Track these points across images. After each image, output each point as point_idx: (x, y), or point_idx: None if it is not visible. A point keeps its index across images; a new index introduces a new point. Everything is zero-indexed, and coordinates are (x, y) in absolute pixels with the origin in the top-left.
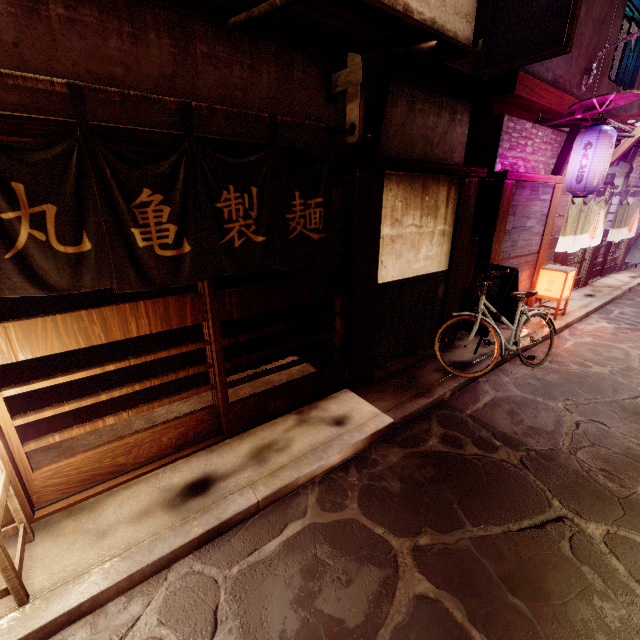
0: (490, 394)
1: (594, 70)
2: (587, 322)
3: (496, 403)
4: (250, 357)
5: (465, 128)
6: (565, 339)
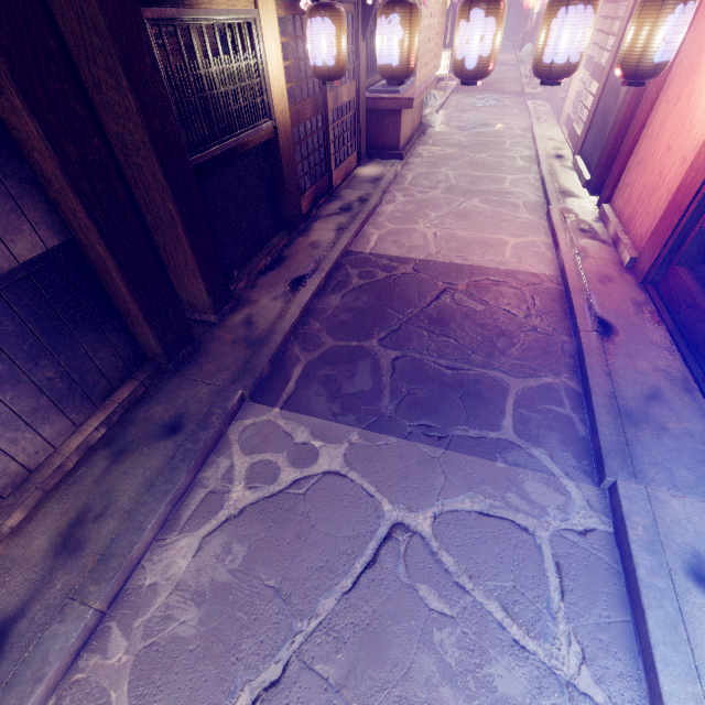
0: None
1: None
2: None
3: None
4: None
5: None
6: None
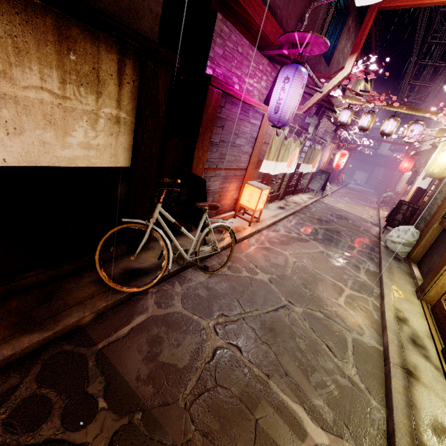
0: (148, 312)
1: (306, 20)
2: (272, 229)
3: (146, 326)
4: None
5: None
6: (251, 244)
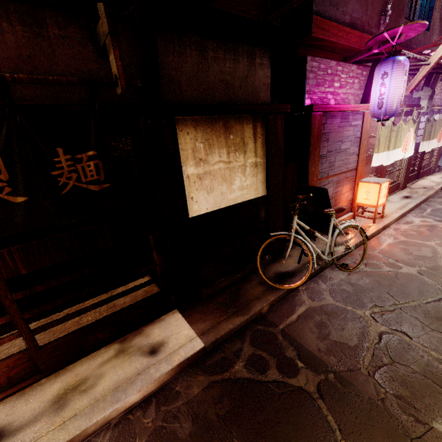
0: (305, 304)
1: (389, 11)
2: (403, 222)
3: (309, 314)
4: (54, 303)
5: (267, 71)
6: (382, 240)
